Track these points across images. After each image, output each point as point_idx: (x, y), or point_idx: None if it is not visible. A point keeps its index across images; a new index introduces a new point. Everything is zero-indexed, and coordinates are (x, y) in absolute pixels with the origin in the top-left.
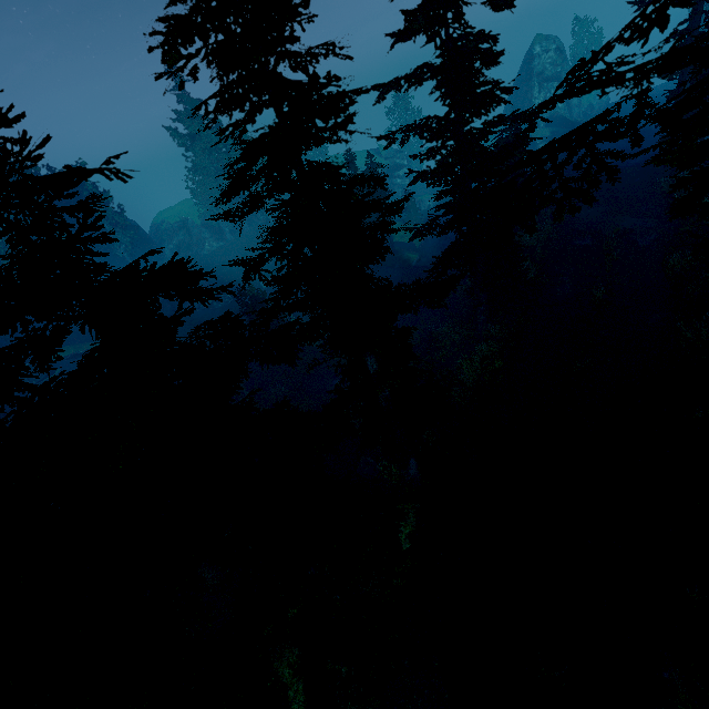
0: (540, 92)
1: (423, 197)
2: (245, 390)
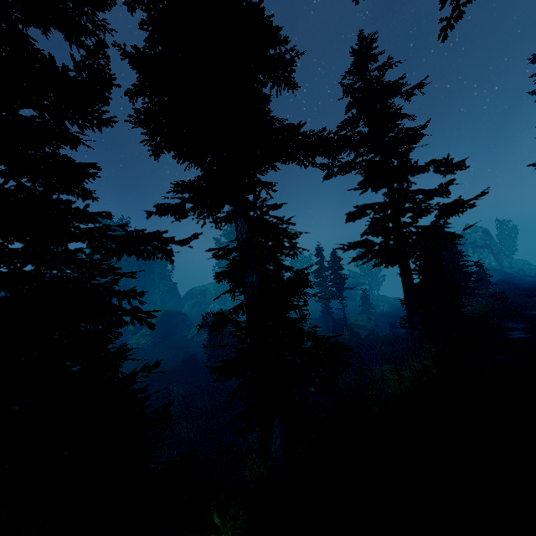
0: (473, 253)
1: (378, 303)
2: (177, 398)
